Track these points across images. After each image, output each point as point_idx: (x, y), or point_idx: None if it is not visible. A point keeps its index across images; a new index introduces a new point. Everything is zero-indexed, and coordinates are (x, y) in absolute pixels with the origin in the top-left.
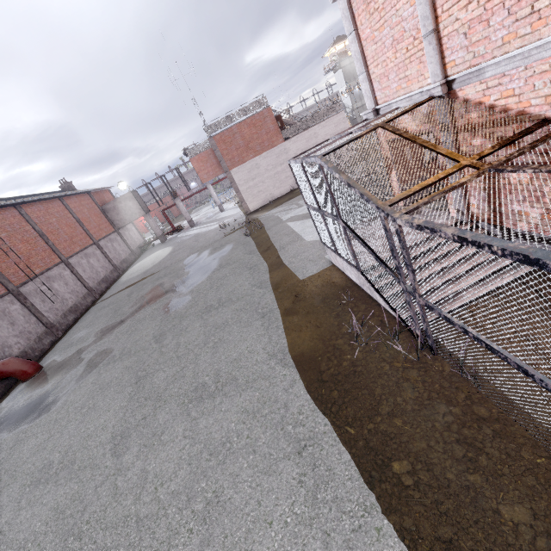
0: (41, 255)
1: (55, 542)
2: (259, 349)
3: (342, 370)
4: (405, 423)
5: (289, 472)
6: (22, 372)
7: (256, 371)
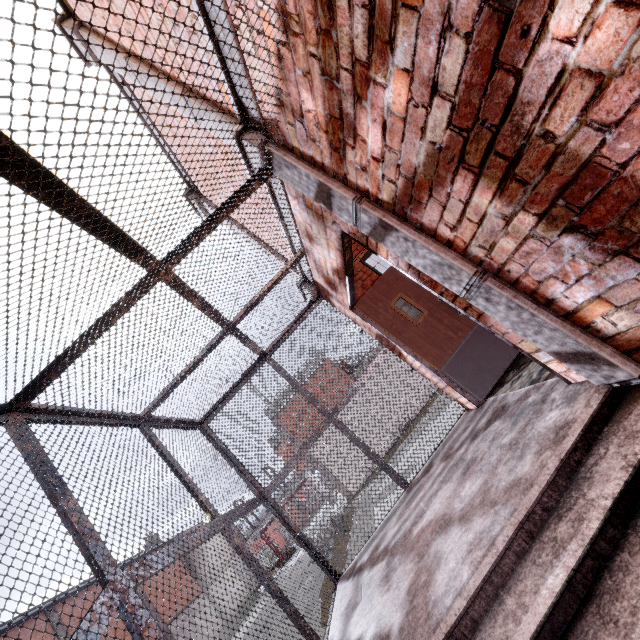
0: None
1: None
2: None
3: None
4: None
5: None
6: None
7: None
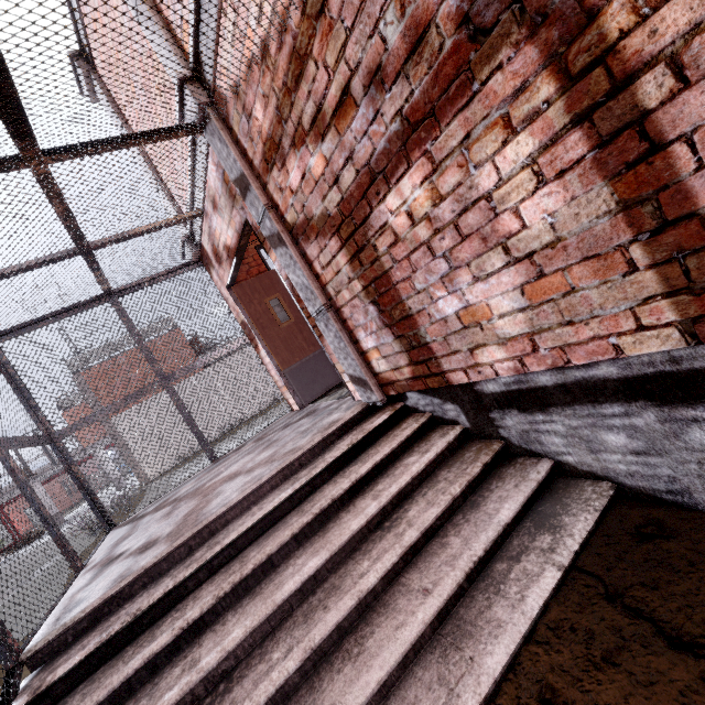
0: None
1: None
2: None
3: None
4: None
5: None
6: None
7: None
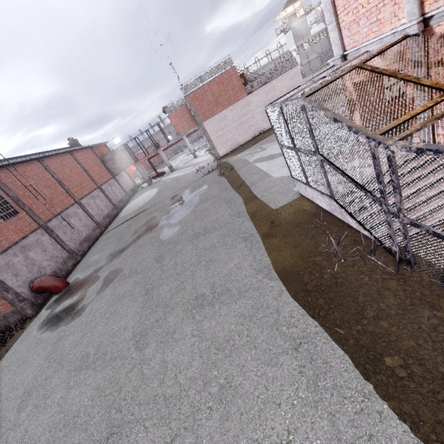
0: (60, 197)
1: (101, 413)
2: (246, 266)
3: (324, 282)
4: (392, 325)
5: (289, 364)
6: (55, 287)
7: (246, 283)
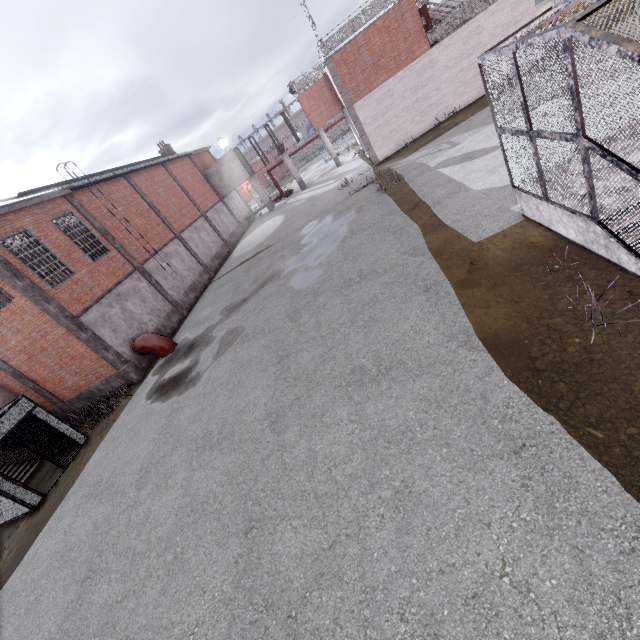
0: (156, 230)
1: (235, 503)
2: (429, 329)
3: (567, 357)
4: None
5: (505, 472)
6: (161, 348)
7: (430, 355)
